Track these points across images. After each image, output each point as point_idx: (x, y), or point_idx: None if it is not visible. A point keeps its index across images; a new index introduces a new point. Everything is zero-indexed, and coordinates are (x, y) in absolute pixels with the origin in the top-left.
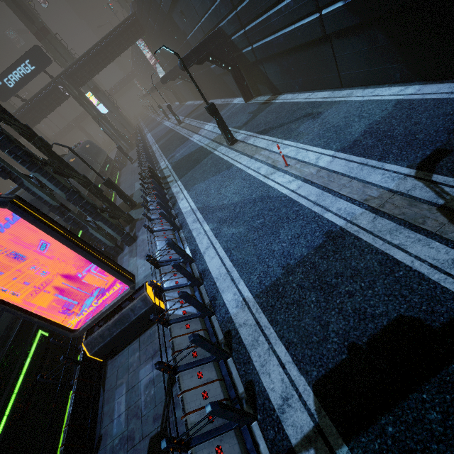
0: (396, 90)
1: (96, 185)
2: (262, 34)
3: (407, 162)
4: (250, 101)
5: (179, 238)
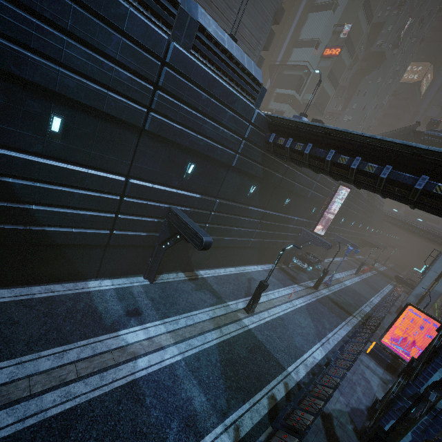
0: (256, 267)
1: (397, 394)
2: (220, 234)
3: (294, 283)
4: (155, 280)
5: (345, 348)
